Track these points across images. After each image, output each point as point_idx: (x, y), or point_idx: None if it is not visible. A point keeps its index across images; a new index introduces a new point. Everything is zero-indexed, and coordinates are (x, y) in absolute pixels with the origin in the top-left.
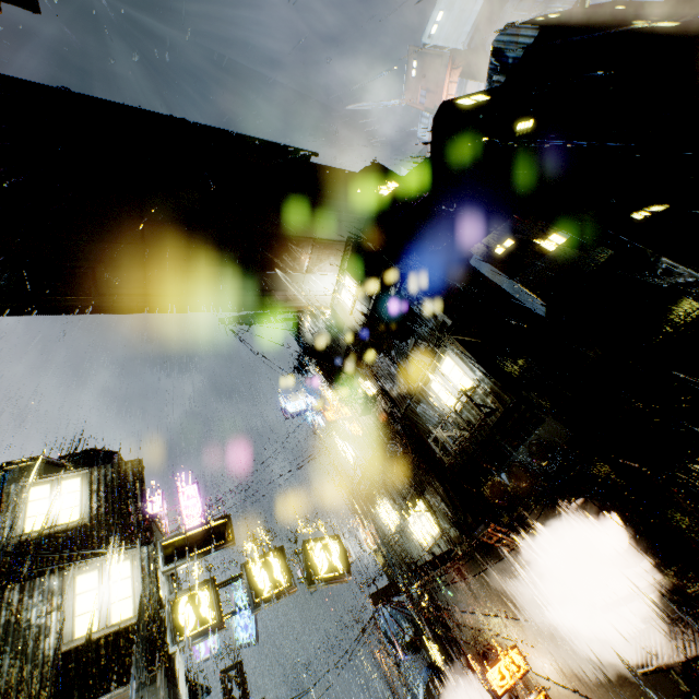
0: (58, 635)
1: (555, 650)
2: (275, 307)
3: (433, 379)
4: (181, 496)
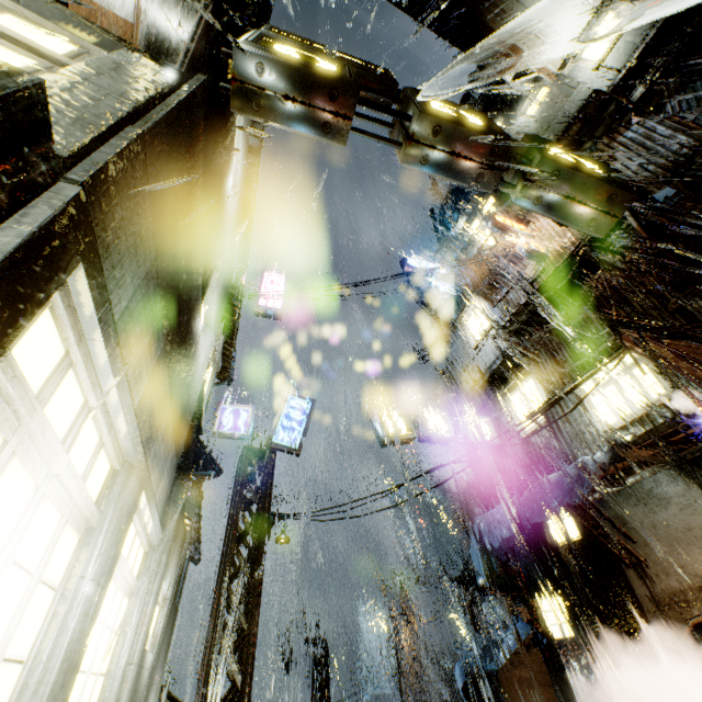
0: None
1: None
2: (488, 28)
3: None
4: (265, 278)
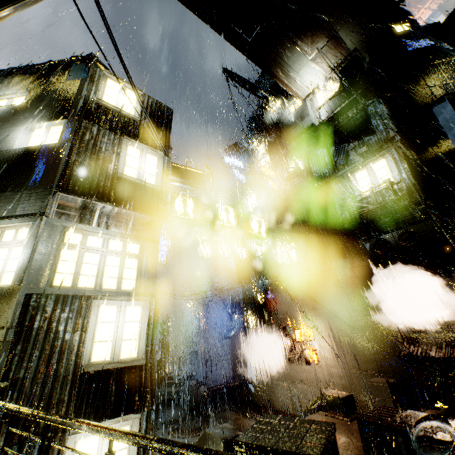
0: (116, 166)
1: (336, 337)
2: (275, 75)
3: (360, 171)
4: None
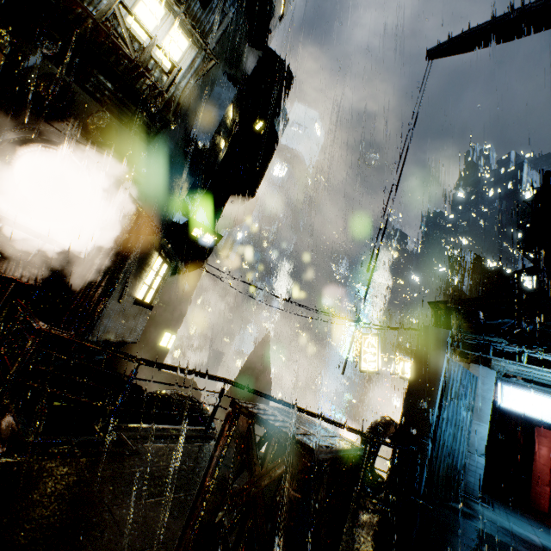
0: None
1: None
2: None
3: (159, 1)
4: None
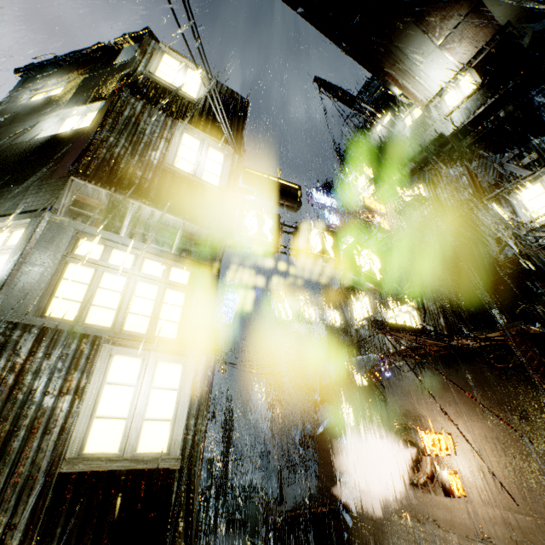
0: (162, 155)
1: (496, 454)
2: (386, 71)
3: (528, 187)
4: None
